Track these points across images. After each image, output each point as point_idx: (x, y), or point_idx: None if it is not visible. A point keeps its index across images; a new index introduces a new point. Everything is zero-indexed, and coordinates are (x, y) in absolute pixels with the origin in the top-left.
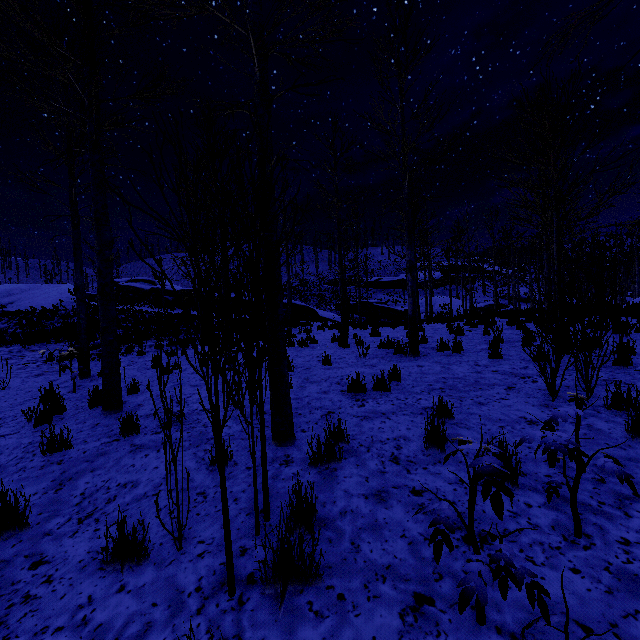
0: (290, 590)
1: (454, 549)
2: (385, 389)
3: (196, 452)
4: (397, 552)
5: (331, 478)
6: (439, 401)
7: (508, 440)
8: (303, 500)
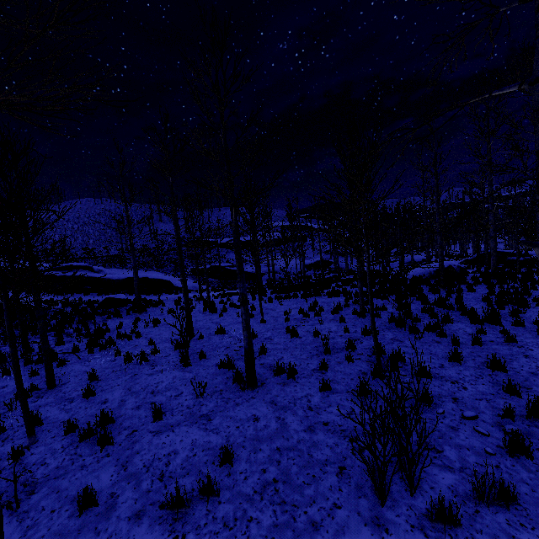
0: None
1: None
2: (213, 496)
3: None
4: None
5: None
6: None
7: None
8: None
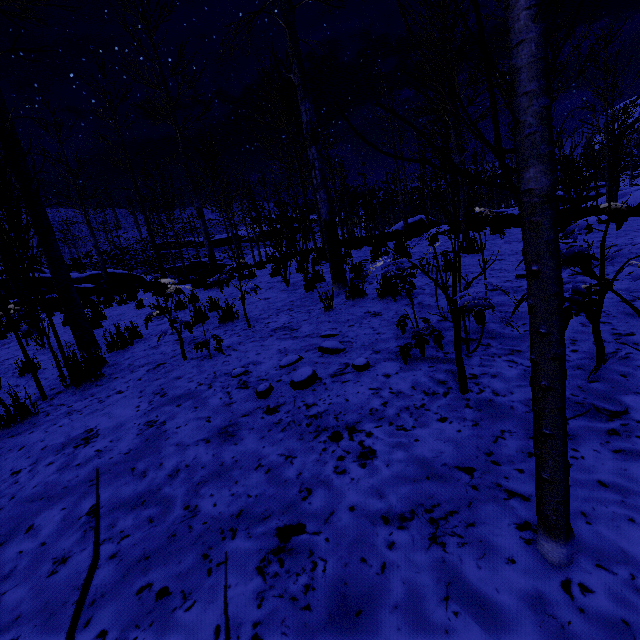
0: (85, 386)
1: (187, 348)
2: (184, 308)
3: (4, 375)
4: (155, 358)
5: (124, 351)
6: (210, 299)
7: (247, 308)
8: (93, 353)
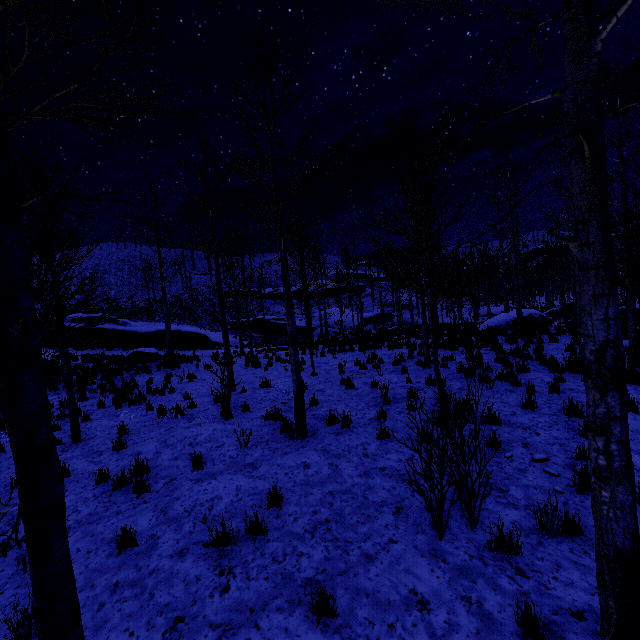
0: None
1: None
2: (261, 534)
3: None
4: None
5: None
6: (319, 595)
7: None
8: None
